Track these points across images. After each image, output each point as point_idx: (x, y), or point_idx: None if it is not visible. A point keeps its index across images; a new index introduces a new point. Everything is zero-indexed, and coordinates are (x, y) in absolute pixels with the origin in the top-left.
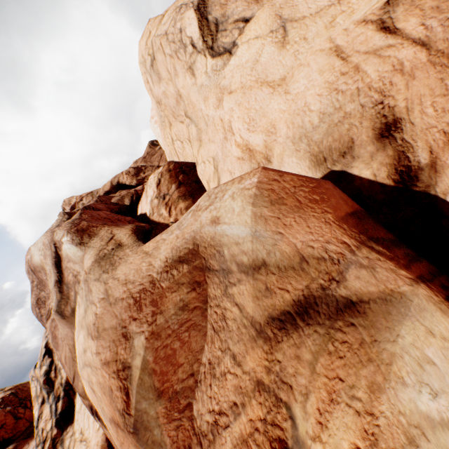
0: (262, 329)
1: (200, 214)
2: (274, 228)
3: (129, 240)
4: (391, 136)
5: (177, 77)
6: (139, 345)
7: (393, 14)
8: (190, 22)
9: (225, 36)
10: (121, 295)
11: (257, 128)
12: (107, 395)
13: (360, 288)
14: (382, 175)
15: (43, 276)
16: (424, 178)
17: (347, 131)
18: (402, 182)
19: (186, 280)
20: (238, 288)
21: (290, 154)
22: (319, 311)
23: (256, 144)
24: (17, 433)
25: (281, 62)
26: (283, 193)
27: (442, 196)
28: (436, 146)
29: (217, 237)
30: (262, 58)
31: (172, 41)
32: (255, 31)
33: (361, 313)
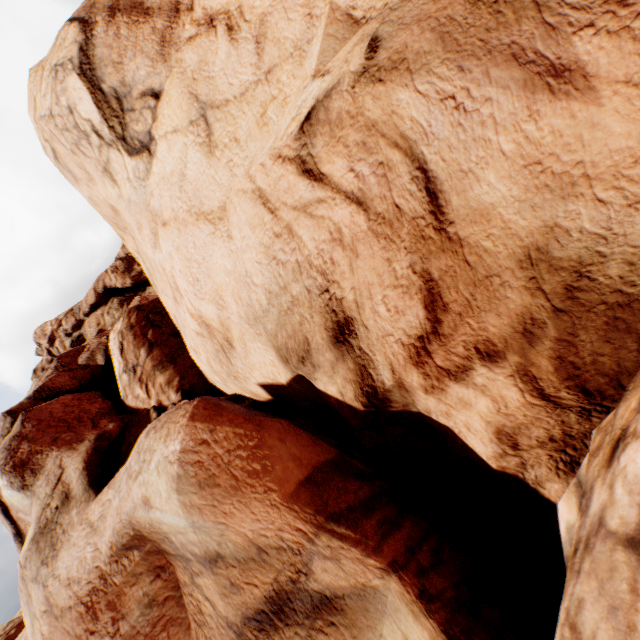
0: (241, 630)
1: (131, 485)
2: (214, 518)
3: (78, 486)
4: (347, 342)
5: (95, 183)
6: None
7: (313, 149)
8: (79, 95)
9: (136, 121)
10: (67, 603)
11: (204, 294)
12: None
13: (331, 582)
14: (350, 394)
15: None
16: (398, 398)
17: (300, 325)
18: (373, 405)
19: (143, 568)
20: (203, 580)
21: (253, 338)
22: (295, 608)
23: (210, 317)
24: None
25: (215, 179)
26: (215, 466)
27: (426, 413)
28: (397, 362)
29: (155, 524)
30: (188, 171)
31: (65, 128)
32: (171, 120)
33: (339, 609)
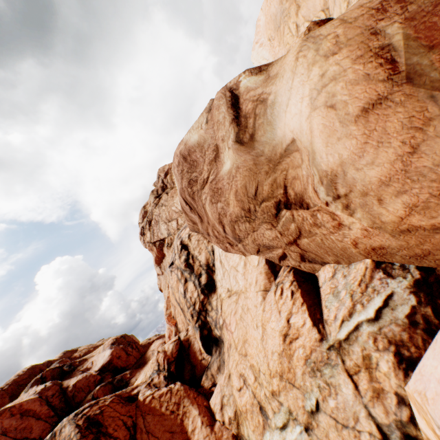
0: None
1: None
2: None
3: None
4: None
5: None
6: (393, 31)
7: None
8: None
9: None
10: (358, 14)
11: None
12: (361, 83)
13: None
14: None
15: (197, 154)
16: None
17: None
18: None
19: None
20: None
21: None
22: None
23: None
24: (129, 365)
25: None
26: None
27: None
28: None
29: None
30: None
31: None
32: None
33: None
